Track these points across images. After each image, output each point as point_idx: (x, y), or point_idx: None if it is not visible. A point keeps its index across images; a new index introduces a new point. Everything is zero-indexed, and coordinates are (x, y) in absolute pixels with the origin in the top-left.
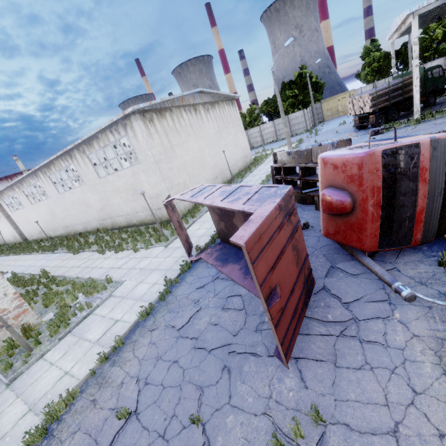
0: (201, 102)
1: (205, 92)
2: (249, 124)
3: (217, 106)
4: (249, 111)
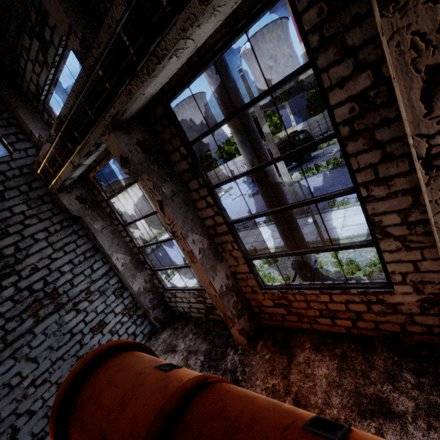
0: (117, 187)
1: (121, 179)
2: (207, 168)
3: (138, 183)
4: (205, 157)
